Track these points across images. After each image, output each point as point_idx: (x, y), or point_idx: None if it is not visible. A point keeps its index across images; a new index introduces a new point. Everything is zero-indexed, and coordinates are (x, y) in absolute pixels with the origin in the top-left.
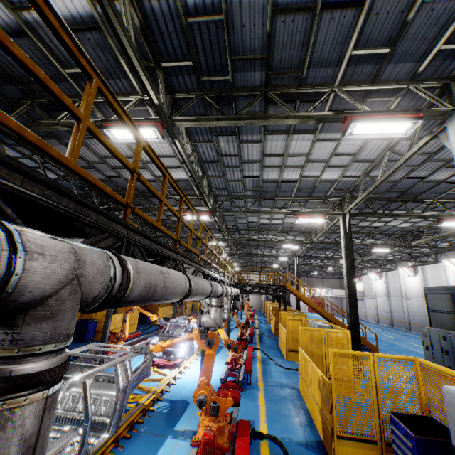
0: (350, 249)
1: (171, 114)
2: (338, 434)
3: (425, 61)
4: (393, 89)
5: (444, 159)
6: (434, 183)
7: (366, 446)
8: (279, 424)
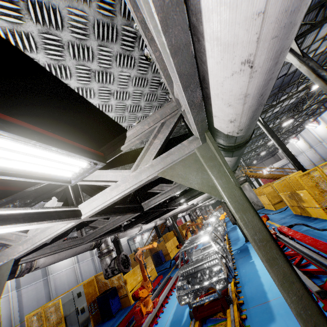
0: (271, 132)
1: None
2: (324, 208)
3: None
4: None
5: None
6: (293, 72)
7: None
8: (295, 226)
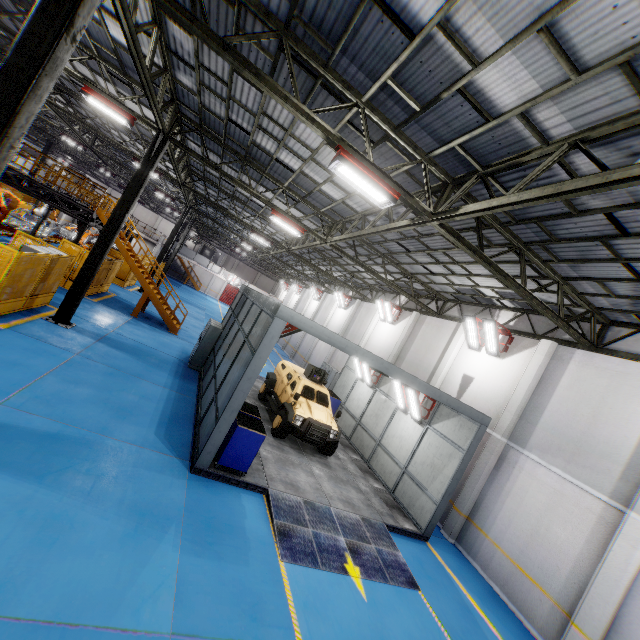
0: (138, 182)
1: None
2: None
3: None
4: None
5: (251, 110)
6: (266, 153)
7: None
8: None
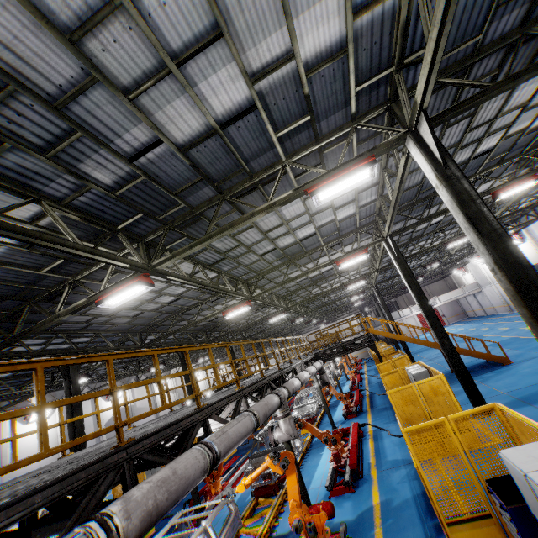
0: (409, 274)
1: (150, 259)
2: (447, 520)
3: (352, 104)
4: (340, 135)
5: (452, 145)
6: (461, 165)
7: (482, 523)
8: (395, 522)
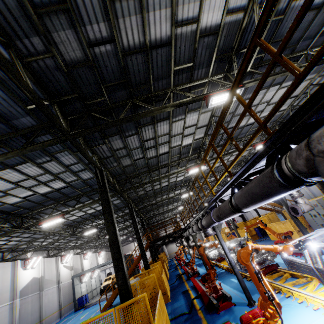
0: None
1: None
2: None
3: None
4: None
5: None
6: None
7: None
8: None
